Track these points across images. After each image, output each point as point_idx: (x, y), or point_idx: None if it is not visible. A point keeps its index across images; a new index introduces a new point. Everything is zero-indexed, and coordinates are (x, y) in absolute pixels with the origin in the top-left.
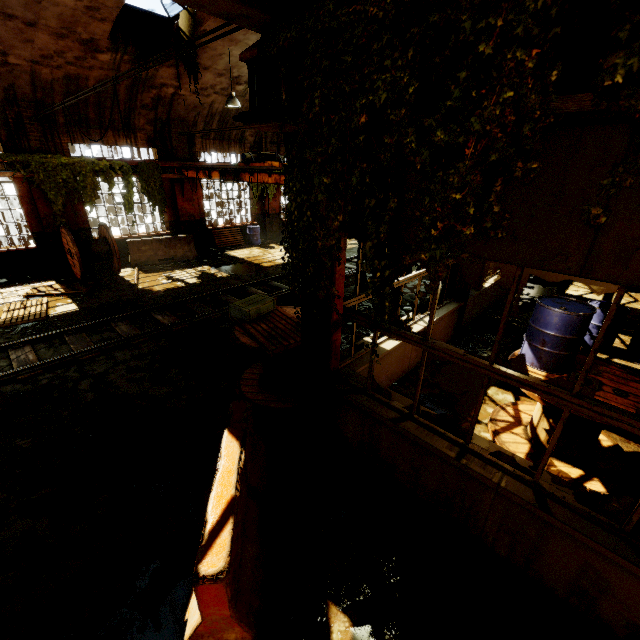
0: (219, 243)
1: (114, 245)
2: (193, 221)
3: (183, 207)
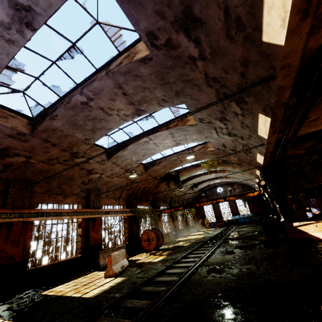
0: None
1: (162, 234)
2: (161, 230)
3: (159, 224)
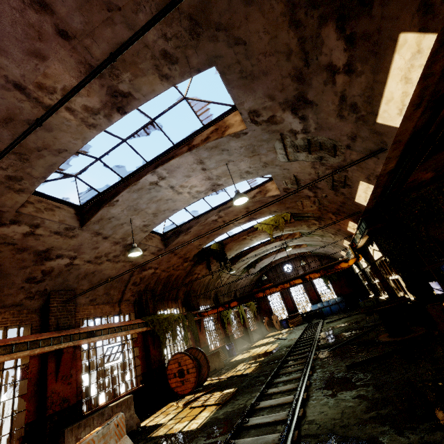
0: None
1: (206, 356)
2: (205, 346)
3: (201, 338)
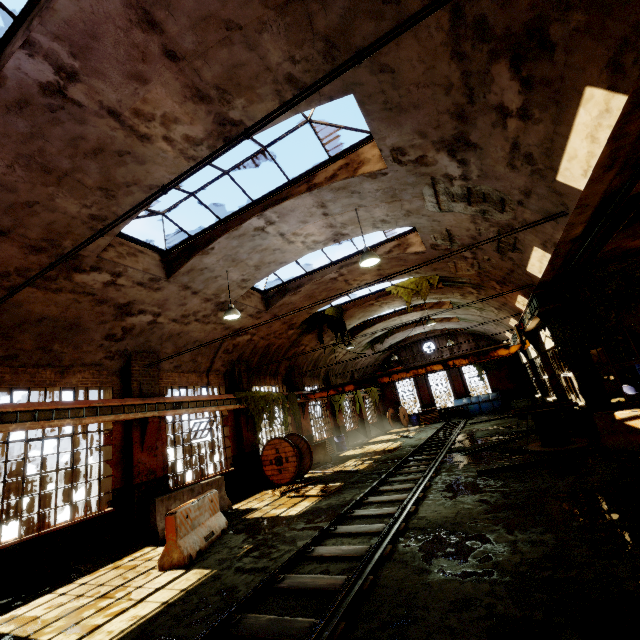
0: None
1: (309, 445)
2: (309, 435)
3: (304, 424)
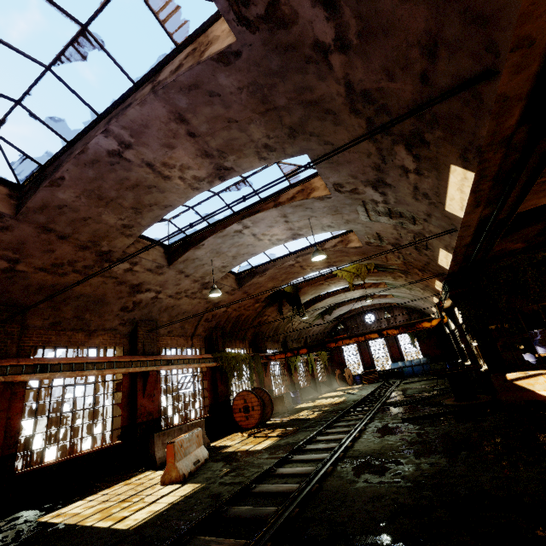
0: None
1: (271, 397)
2: (270, 390)
3: (266, 381)
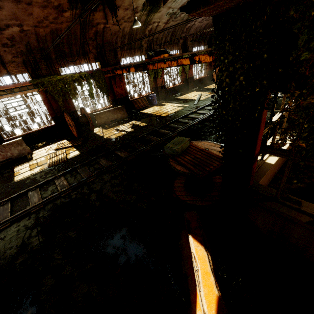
0: (136, 107)
1: (89, 117)
2: (122, 98)
3: (117, 91)
